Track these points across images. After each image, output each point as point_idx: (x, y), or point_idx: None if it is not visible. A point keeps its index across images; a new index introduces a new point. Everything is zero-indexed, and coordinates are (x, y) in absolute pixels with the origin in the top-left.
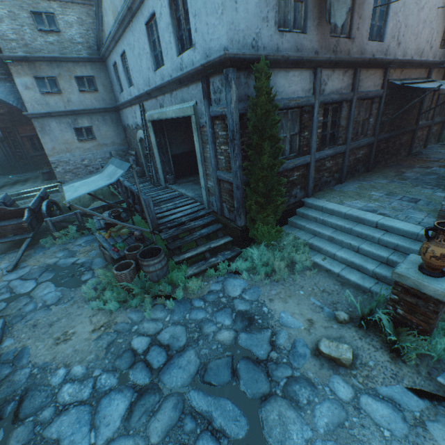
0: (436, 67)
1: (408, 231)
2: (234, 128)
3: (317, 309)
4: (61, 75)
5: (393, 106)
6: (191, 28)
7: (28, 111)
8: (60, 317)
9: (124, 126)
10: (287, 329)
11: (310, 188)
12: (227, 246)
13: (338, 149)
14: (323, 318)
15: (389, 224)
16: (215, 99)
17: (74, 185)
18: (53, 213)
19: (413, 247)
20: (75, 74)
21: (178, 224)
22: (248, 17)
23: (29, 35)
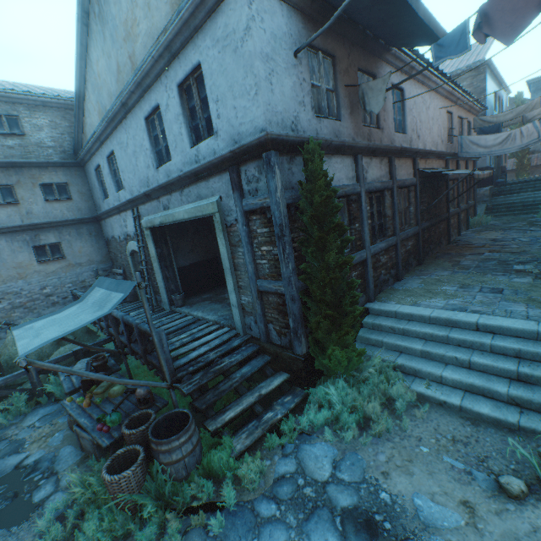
0: (450, 159)
1: (523, 329)
2: (282, 221)
3: (464, 477)
4: (21, 182)
5: (426, 194)
6: (211, 115)
7: None
8: None
9: (106, 239)
10: (440, 533)
11: (371, 290)
12: (284, 388)
13: (390, 241)
14: (482, 492)
15: (494, 324)
16: (249, 190)
17: (34, 325)
18: None
19: None
20: (41, 180)
21: (204, 364)
22: (285, 99)
23: None
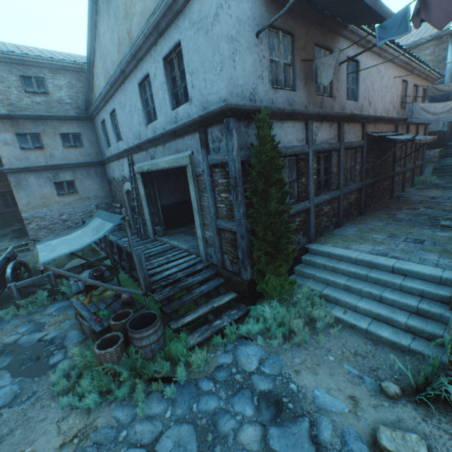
0: (400, 123)
1: (429, 274)
2: (237, 175)
3: (356, 380)
4: (45, 132)
5: (373, 154)
6: (187, 85)
7: (4, 166)
8: (14, 426)
9: (109, 179)
10: (328, 415)
11: (312, 234)
12: (232, 304)
13: (333, 194)
14: (367, 392)
15: (406, 268)
16: (213, 148)
17: (51, 242)
18: (20, 276)
19: (441, 293)
20: (60, 130)
21: (173, 281)
22: (245, 74)
23: (15, 96)
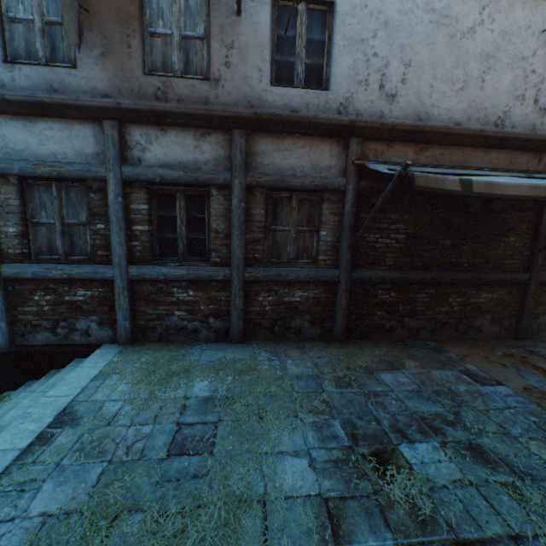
0: None
1: None
2: None
3: None
4: None
5: (410, 216)
6: None
7: None
8: None
9: None
10: None
11: (122, 328)
12: None
13: (206, 272)
14: None
15: None
16: None
17: None
18: None
19: None
20: None
21: None
22: None
23: None
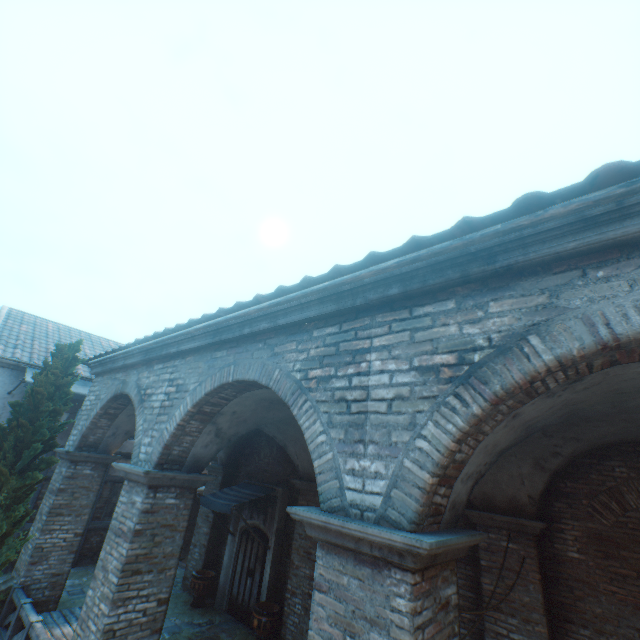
0: None
1: None
2: None
3: None
4: None
5: None
6: None
7: None
8: None
9: None
10: None
11: None
12: None
13: None
14: None
15: None
16: None
17: None
18: None
19: None
20: None
21: None
22: None
23: None
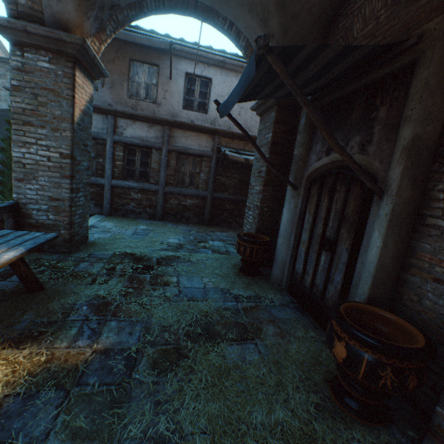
0: None
1: None
2: None
3: None
4: None
5: (241, 172)
6: None
7: None
8: None
9: None
10: None
11: (106, 208)
12: None
13: (147, 186)
14: None
15: None
16: None
17: None
18: None
19: None
20: None
21: None
22: None
23: None
